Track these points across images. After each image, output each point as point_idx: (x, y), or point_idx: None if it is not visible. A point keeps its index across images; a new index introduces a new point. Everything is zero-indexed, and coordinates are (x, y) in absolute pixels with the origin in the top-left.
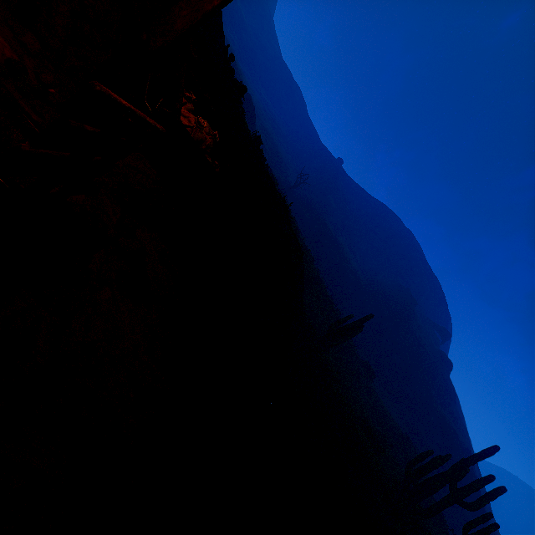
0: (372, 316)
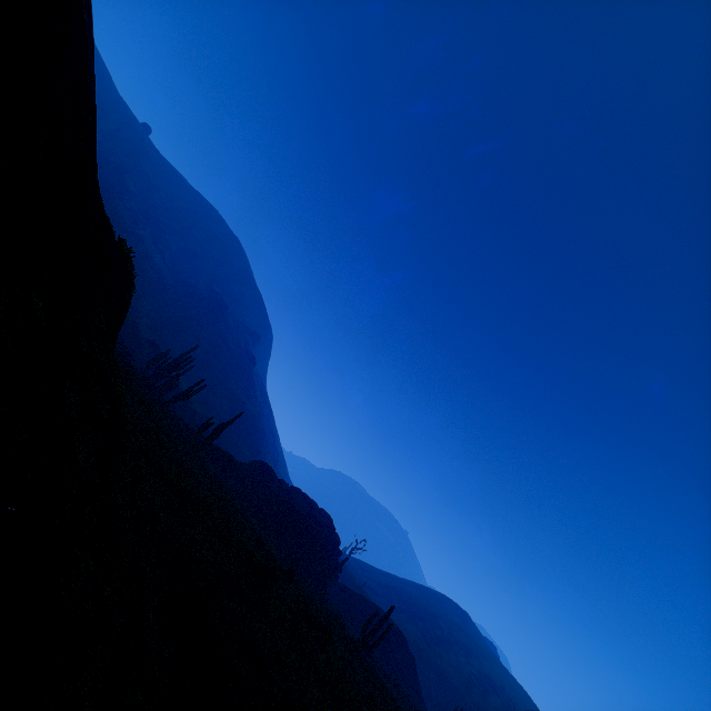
0: None
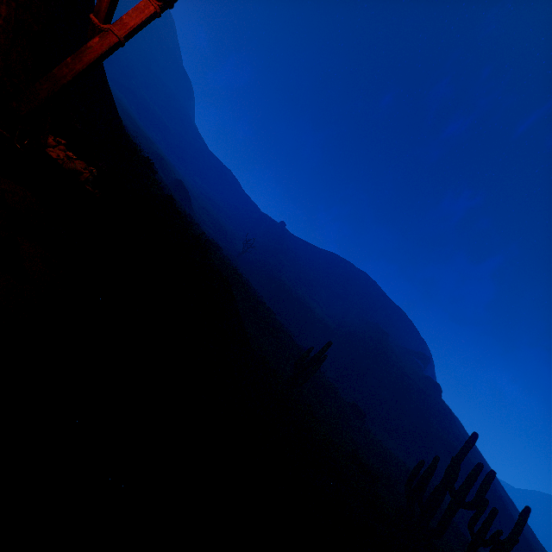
0: (331, 343)
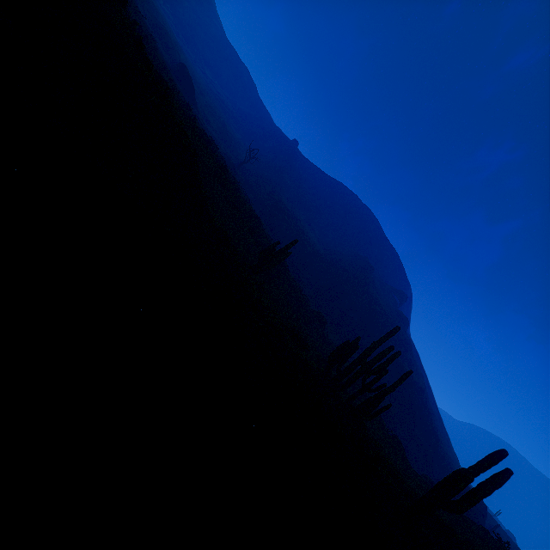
0: (296, 241)
